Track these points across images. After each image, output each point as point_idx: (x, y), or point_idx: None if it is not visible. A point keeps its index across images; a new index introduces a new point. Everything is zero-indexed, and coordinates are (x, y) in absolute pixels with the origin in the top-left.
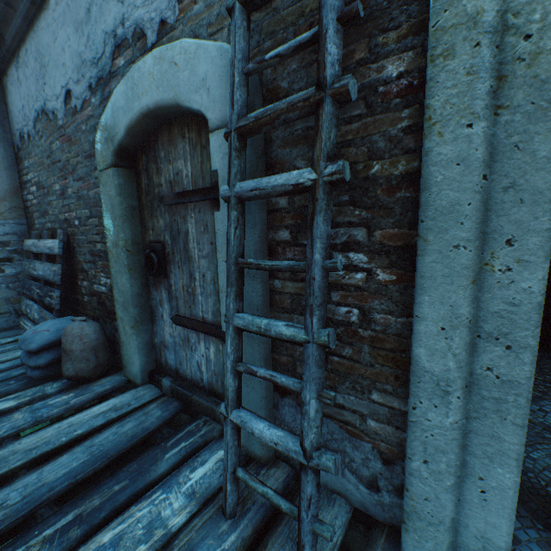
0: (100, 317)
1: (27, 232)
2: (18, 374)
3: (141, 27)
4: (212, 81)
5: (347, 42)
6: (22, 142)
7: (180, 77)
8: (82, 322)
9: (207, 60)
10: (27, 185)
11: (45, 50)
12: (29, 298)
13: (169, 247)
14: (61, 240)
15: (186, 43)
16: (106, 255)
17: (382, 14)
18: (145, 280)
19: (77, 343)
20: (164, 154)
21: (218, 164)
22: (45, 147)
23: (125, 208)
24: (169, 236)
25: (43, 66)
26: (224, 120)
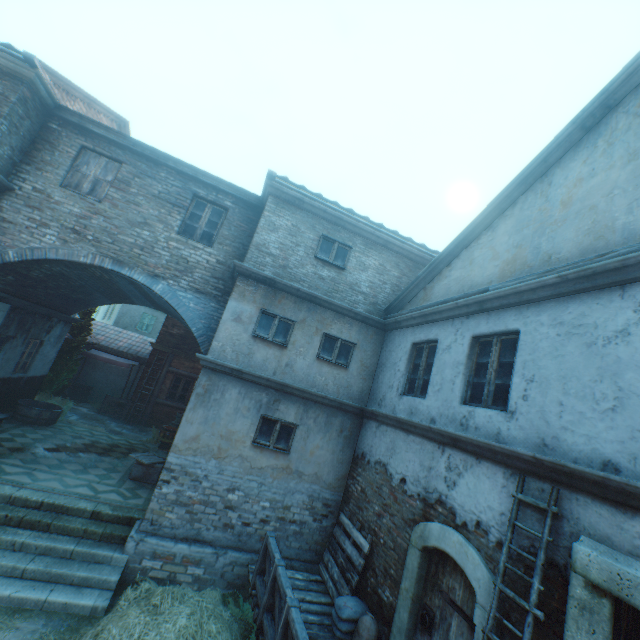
0: (375, 611)
1: (341, 500)
2: (326, 622)
3: (454, 510)
4: (481, 584)
5: (538, 633)
6: (362, 457)
7: (467, 563)
8: (371, 617)
9: (481, 573)
10: (354, 479)
11: (398, 445)
12: (330, 552)
13: (437, 619)
14: (370, 545)
15: (474, 554)
16: (395, 581)
17: (551, 638)
18: (415, 620)
19: (366, 632)
20: (449, 569)
21: (476, 621)
22: (377, 479)
23: (418, 575)
24: (439, 613)
25: (393, 449)
26: (483, 606)
